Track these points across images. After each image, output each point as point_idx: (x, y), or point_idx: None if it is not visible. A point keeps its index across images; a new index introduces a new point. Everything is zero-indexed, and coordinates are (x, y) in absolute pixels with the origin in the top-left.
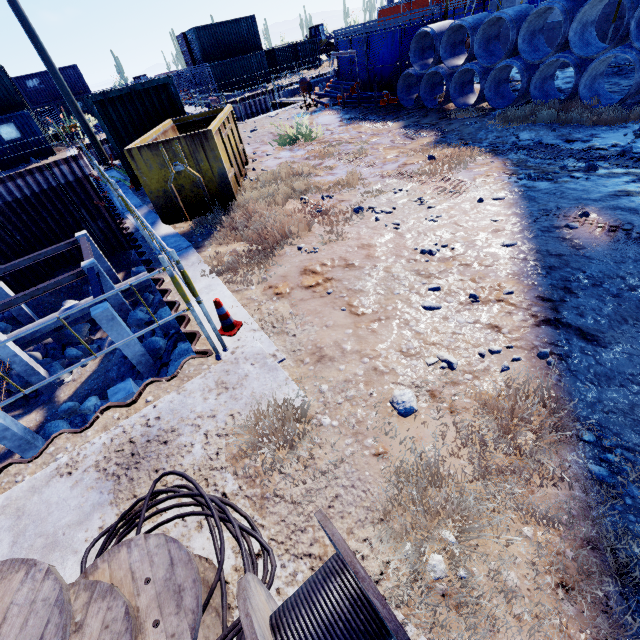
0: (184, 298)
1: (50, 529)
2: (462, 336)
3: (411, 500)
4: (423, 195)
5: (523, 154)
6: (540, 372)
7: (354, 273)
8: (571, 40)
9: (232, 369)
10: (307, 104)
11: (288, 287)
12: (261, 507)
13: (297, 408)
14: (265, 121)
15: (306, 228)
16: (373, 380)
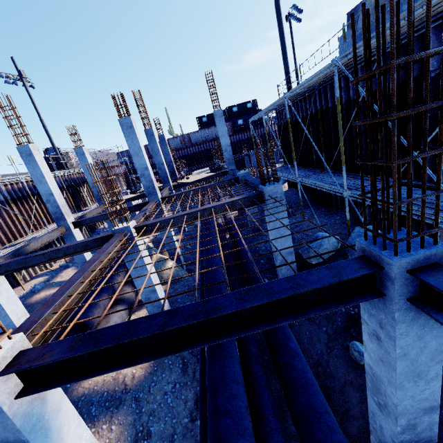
0: None
1: None
2: None
3: None
4: None
5: None
6: None
7: None
8: None
9: None
10: None
11: None
12: None
13: None
14: None
15: None
16: None
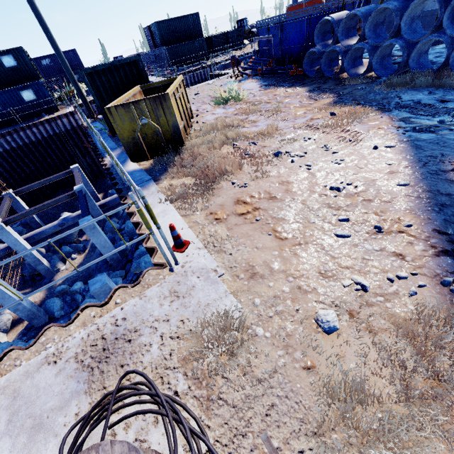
0: (147, 225)
1: (37, 411)
2: (371, 262)
3: (341, 418)
4: (327, 143)
5: (406, 111)
6: (445, 298)
7: (277, 204)
8: (445, 23)
9: (182, 280)
10: (235, 75)
11: (225, 214)
12: (207, 408)
13: (236, 319)
14: (205, 87)
15: (238, 167)
16: (298, 297)
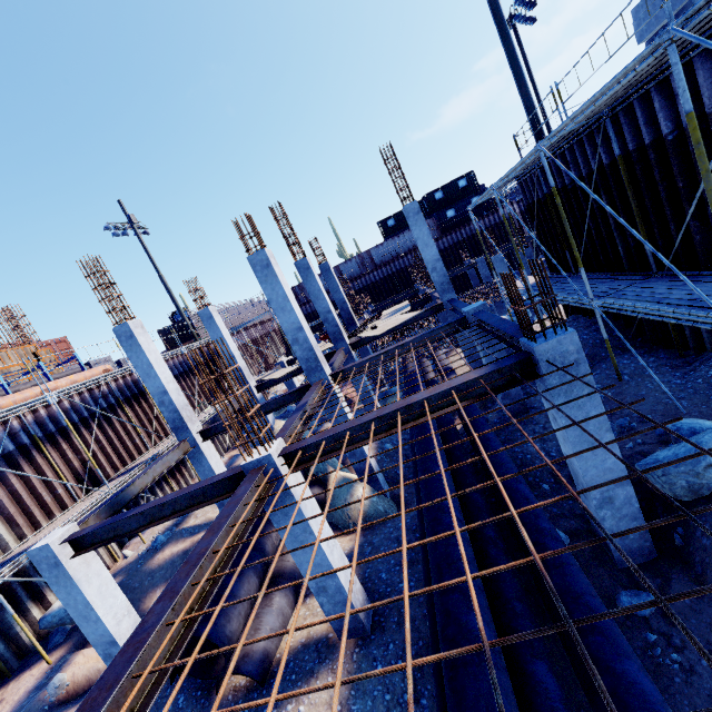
0: None
1: None
2: None
3: None
4: None
5: None
6: None
7: None
8: None
9: None
10: None
11: None
12: None
13: None
14: None
15: None
16: None
